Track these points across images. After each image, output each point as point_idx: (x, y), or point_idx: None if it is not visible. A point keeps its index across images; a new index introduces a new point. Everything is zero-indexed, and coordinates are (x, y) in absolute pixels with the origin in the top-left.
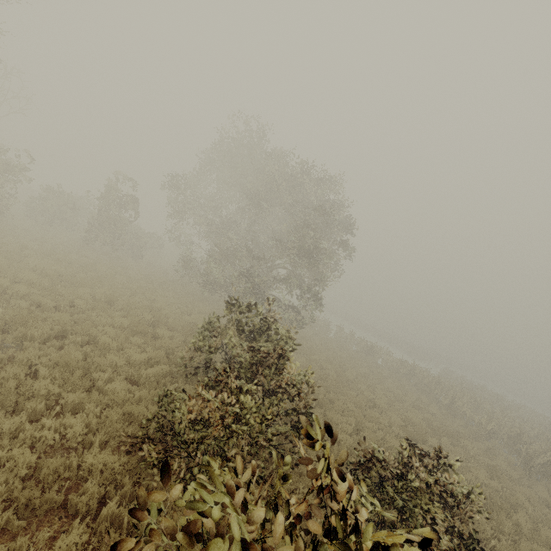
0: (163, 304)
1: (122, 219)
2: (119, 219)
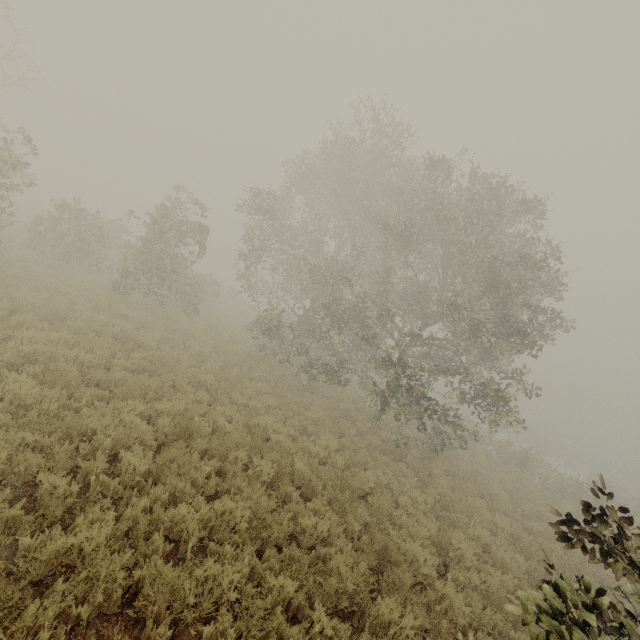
0: (268, 420)
1: (178, 257)
2: (172, 255)
